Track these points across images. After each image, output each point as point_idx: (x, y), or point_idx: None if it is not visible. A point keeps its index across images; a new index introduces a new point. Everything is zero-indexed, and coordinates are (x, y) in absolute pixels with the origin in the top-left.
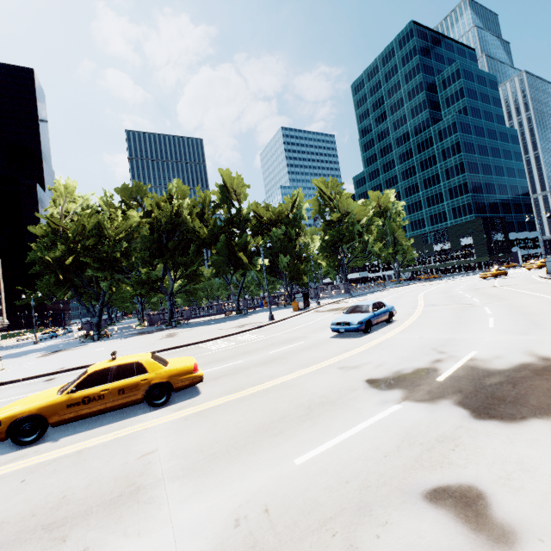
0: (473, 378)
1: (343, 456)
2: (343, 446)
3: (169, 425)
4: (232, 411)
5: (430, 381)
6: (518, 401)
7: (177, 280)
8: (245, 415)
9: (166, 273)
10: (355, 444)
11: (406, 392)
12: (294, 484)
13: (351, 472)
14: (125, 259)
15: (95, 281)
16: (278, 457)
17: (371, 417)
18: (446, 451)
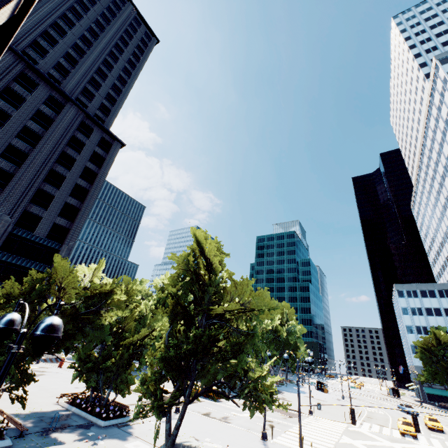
0: None
1: None
2: None
3: None
4: None
5: None
6: None
7: None
8: None
9: None
10: None
11: None
12: None
13: None
14: None
15: None
16: None
17: None
18: None
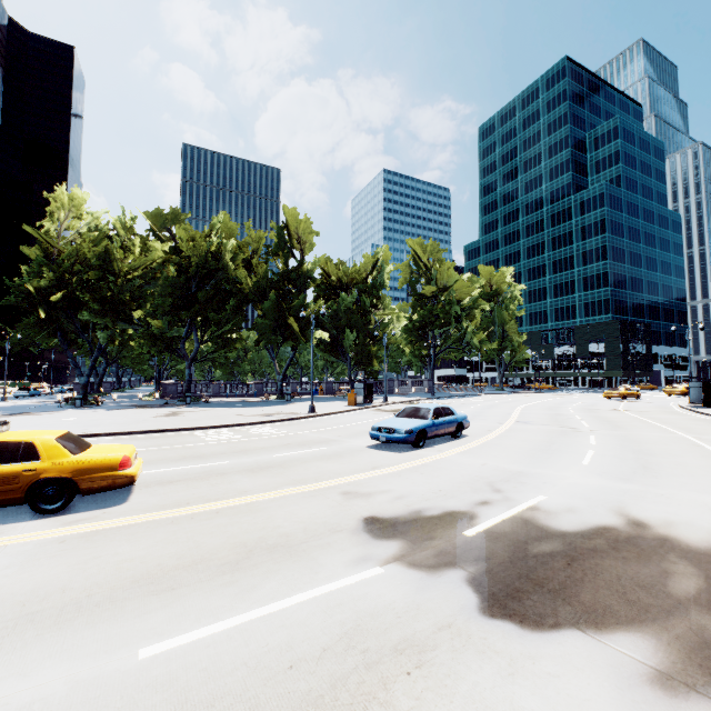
0: (518, 539)
1: (223, 655)
2: (242, 633)
3: (28, 548)
4: (139, 538)
5: (452, 534)
6: (563, 592)
7: (204, 342)
8: (150, 548)
9: (191, 331)
10: (263, 633)
11: (408, 547)
12: (97, 702)
13: (210, 692)
14: (137, 305)
15: (93, 328)
16: (123, 638)
17: (326, 583)
18: (395, 674)
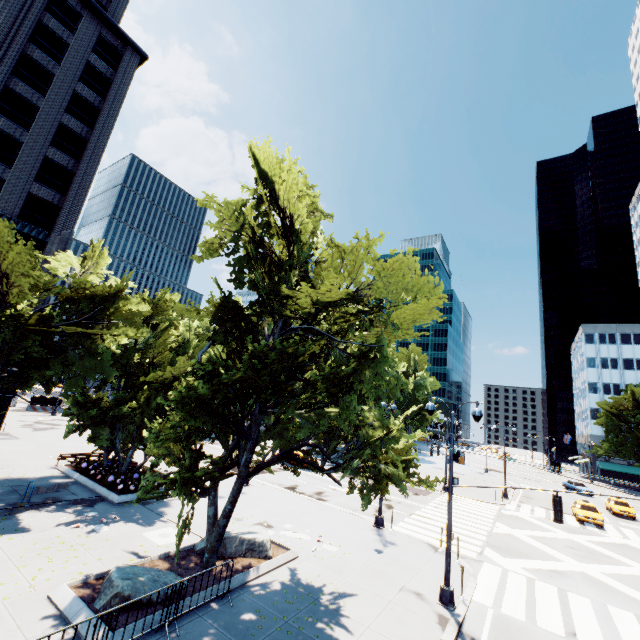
0: None
1: None
2: None
3: None
4: None
5: None
6: None
7: None
8: None
9: None
10: None
11: None
12: None
13: None
14: None
15: None
16: None
17: None
18: None
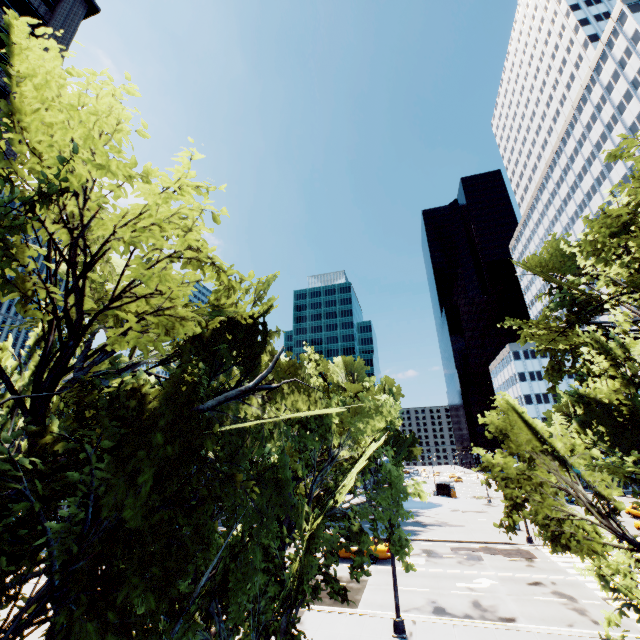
0: None
1: None
2: None
3: None
4: None
5: None
6: None
7: None
8: None
9: None
10: None
11: None
12: None
13: None
14: None
15: None
16: None
17: None
18: None
